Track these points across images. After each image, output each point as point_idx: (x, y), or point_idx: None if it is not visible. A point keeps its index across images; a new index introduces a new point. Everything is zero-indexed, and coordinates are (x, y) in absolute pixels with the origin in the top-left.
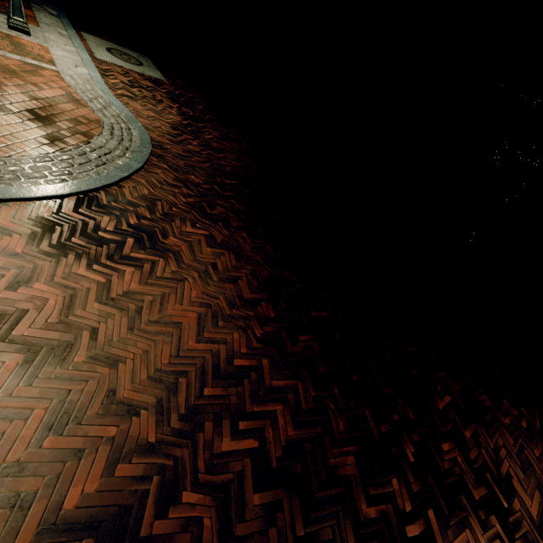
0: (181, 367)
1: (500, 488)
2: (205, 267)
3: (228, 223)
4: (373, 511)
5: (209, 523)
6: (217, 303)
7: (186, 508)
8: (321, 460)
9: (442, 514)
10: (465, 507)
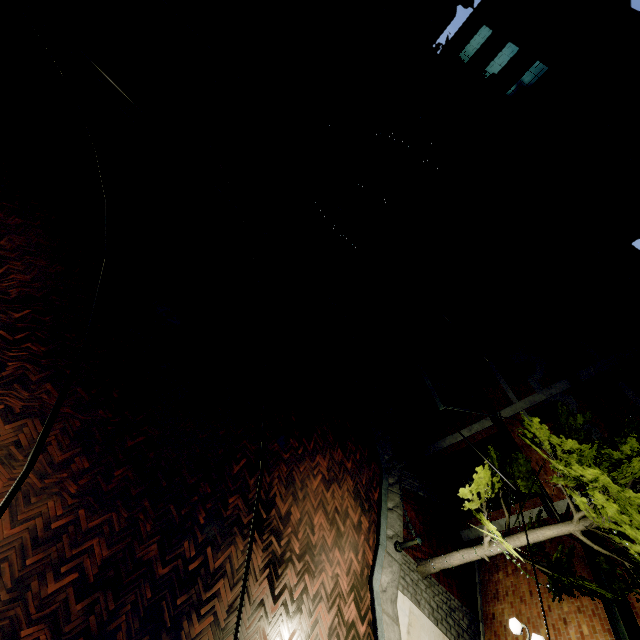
0: (1, 556)
1: (265, 508)
2: (7, 450)
3: (27, 380)
4: (167, 569)
5: (44, 637)
6: (27, 482)
7: (25, 639)
8: (131, 558)
9: (217, 545)
10: (235, 533)
